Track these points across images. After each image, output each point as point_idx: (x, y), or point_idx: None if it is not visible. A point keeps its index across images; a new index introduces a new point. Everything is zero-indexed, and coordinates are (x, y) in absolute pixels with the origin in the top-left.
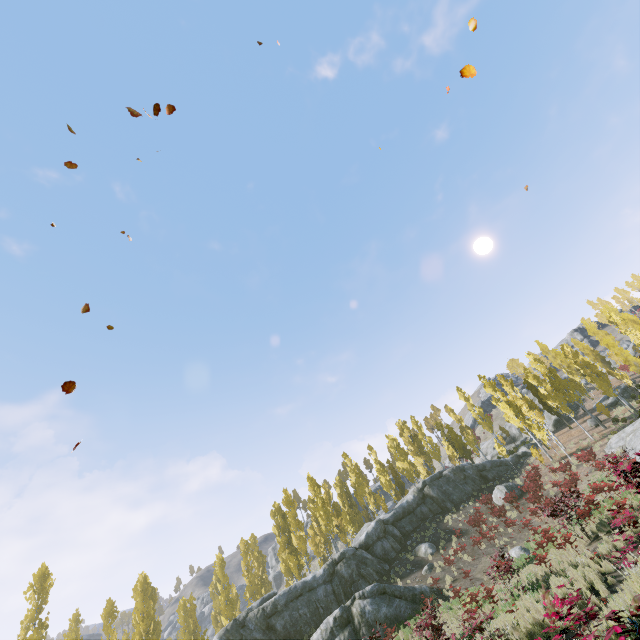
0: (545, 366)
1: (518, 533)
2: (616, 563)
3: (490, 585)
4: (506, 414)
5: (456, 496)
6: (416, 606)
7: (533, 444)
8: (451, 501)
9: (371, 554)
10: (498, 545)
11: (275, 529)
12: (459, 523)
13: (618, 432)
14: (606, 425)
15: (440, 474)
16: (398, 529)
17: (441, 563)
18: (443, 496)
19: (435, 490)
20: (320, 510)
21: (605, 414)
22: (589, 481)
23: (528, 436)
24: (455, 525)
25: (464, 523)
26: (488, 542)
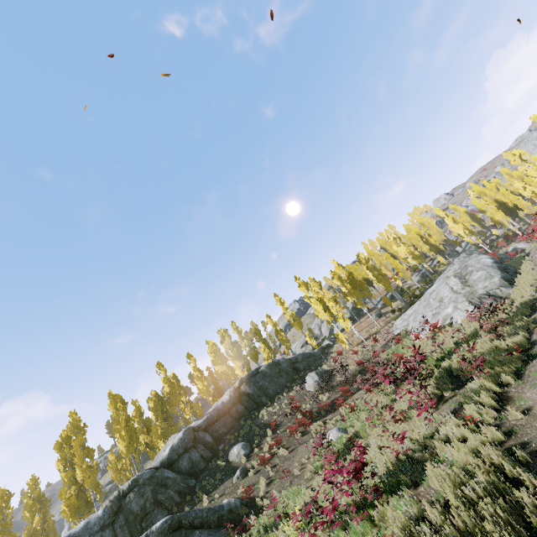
0: (346, 269)
1: (331, 414)
2: (497, 426)
3: (311, 481)
4: (316, 310)
5: (271, 389)
6: (222, 532)
7: (333, 338)
8: (267, 395)
9: (175, 471)
10: (313, 430)
11: (59, 464)
12: (274, 415)
13: (401, 316)
14: (386, 316)
15: (257, 371)
16: (211, 434)
17: (255, 464)
18: (259, 391)
19: (252, 386)
20: (121, 430)
21: (389, 305)
22: (386, 356)
23: (327, 335)
24: (270, 418)
25: (279, 414)
26: (303, 429)
